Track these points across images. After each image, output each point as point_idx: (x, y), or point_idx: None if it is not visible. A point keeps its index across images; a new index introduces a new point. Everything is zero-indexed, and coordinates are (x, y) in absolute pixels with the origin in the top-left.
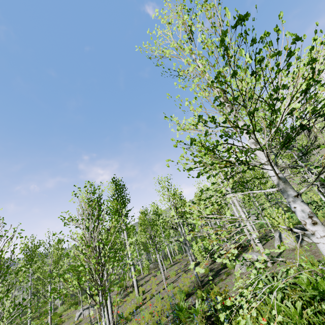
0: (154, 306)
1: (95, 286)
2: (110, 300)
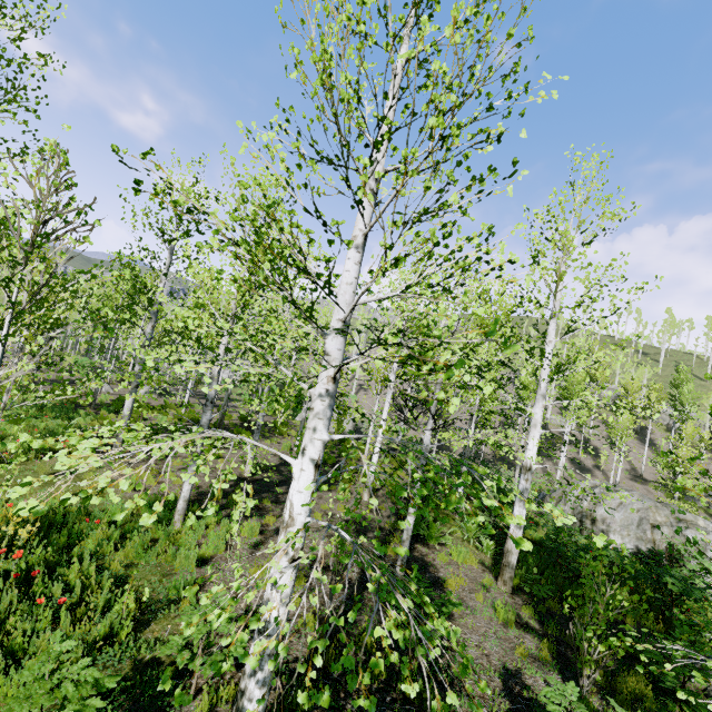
0: None
1: None
2: None
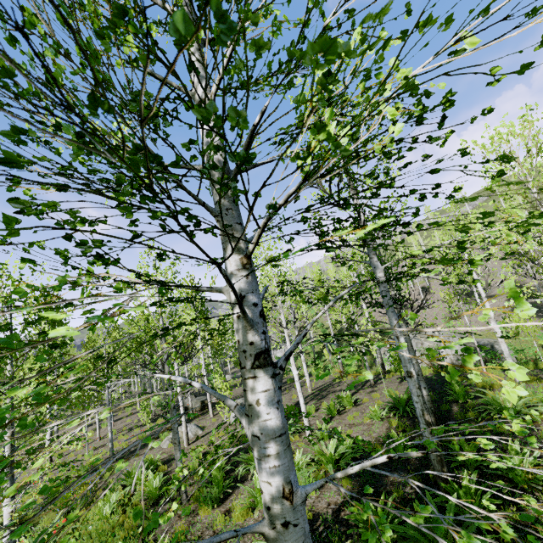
0: None
1: None
2: None
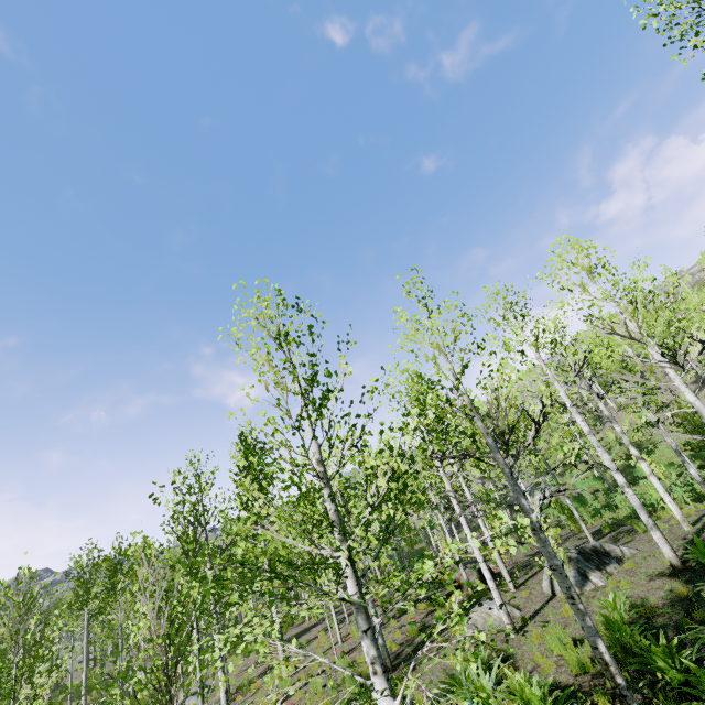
0: (305, 703)
1: (159, 703)
2: (225, 689)
